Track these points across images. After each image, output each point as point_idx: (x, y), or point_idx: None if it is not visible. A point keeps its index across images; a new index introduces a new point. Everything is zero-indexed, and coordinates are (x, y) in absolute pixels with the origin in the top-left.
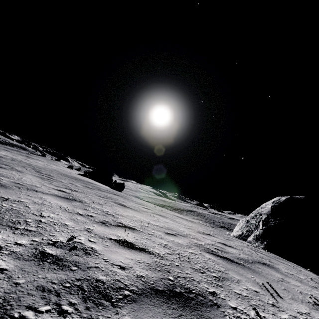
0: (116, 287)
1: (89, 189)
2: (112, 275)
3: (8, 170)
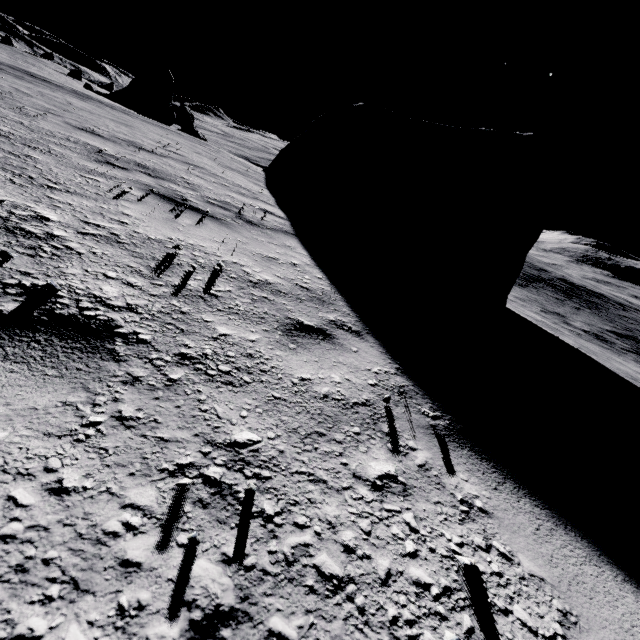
0: None
1: None
2: None
3: None
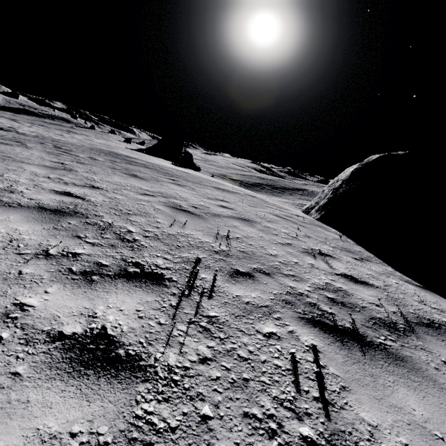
0: (10, 203)
1: (110, 163)
2: (16, 200)
3: (13, 147)
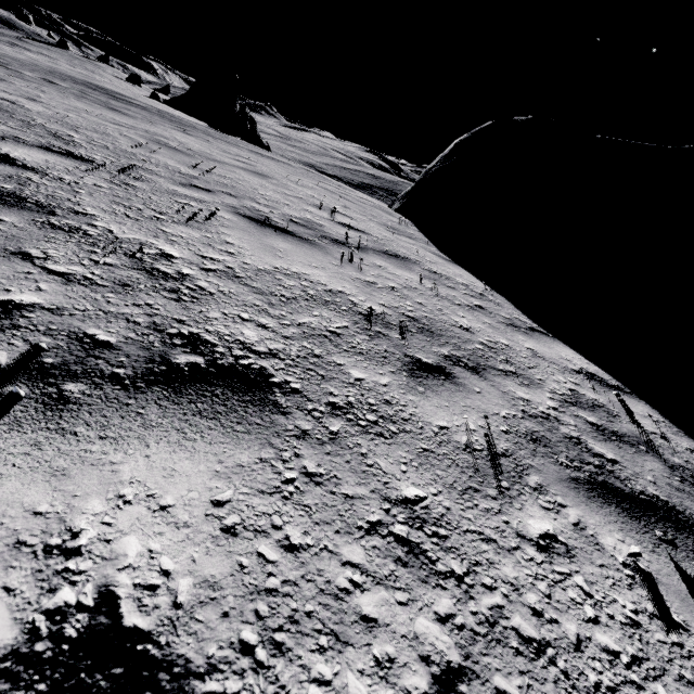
0: None
1: (78, 91)
2: None
3: None
